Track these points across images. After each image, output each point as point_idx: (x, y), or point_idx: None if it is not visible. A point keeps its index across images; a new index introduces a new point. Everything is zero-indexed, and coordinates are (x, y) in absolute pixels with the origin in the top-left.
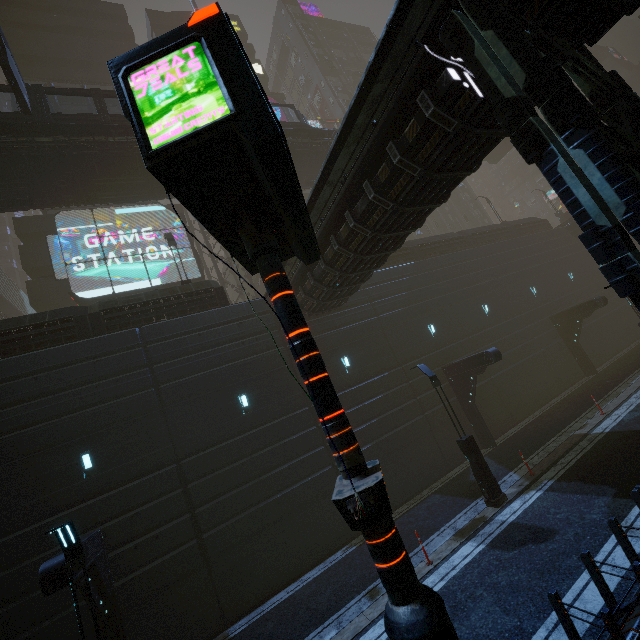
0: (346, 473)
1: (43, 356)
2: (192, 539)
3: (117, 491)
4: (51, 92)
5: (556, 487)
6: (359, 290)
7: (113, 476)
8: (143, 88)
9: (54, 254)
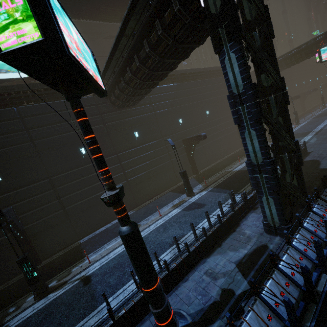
0: (107, 189)
1: None
2: (60, 210)
3: (18, 191)
4: None
5: (212, 190)
6: (146, 97)
7: (14, 184)
8: None
9: None
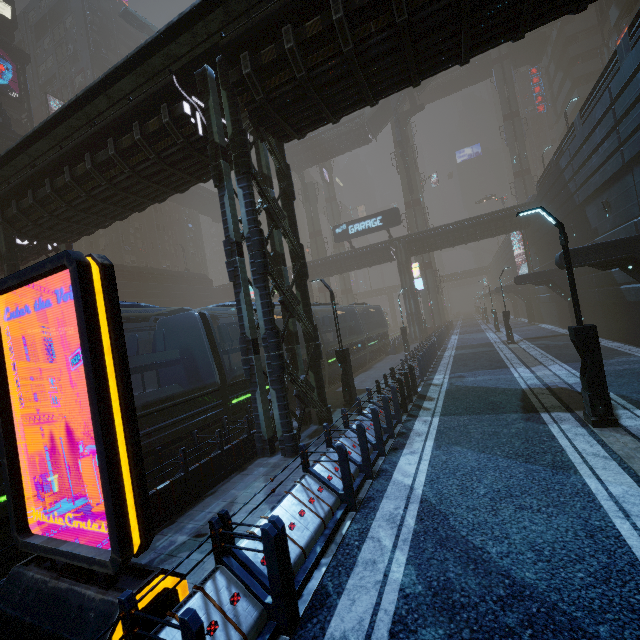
0: None
1: None
2: None
3: None
4: None
5: None
6: None
7: None
8: None
9: None
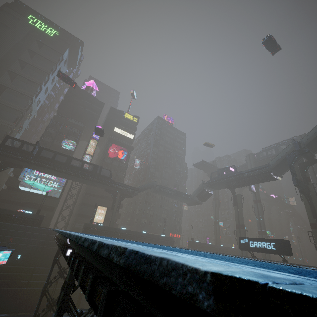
0: None
1: None
2: None
3: None
4: (45, 149)
5: None
6: None
7: None
8: None
9: (23, 171)
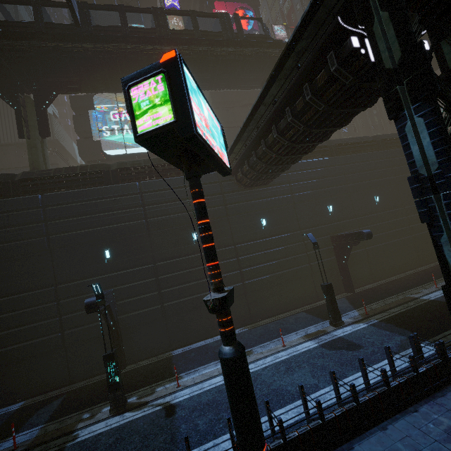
0: (213, 290)
1: (86, 192)
2: (158, 305)
3: (122, 272)
4: (92, 8)
5: (377, 324)
6: (283, 174)
7: (120, 264)
8: (136, 97)
9: (92, 123)
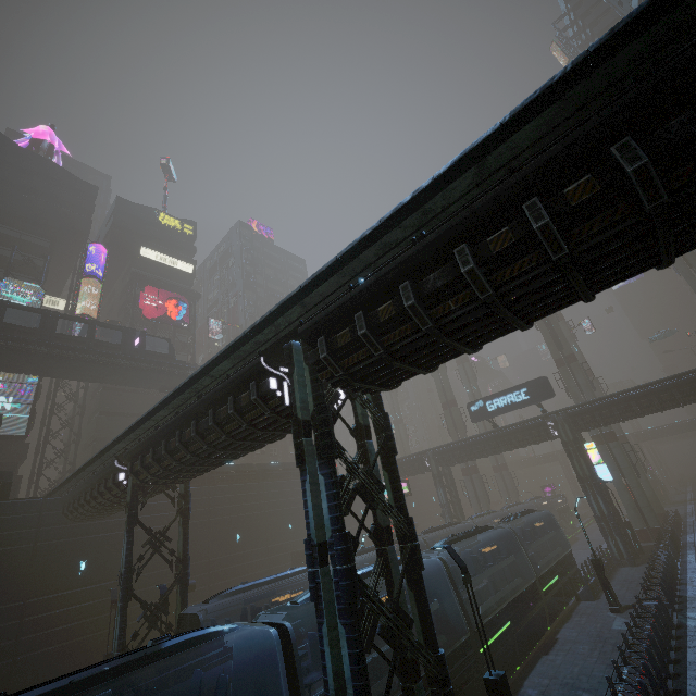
0: None
1: None
2: None
3: None
4: None
5: None
6: None
7: None
8: None
9: None
